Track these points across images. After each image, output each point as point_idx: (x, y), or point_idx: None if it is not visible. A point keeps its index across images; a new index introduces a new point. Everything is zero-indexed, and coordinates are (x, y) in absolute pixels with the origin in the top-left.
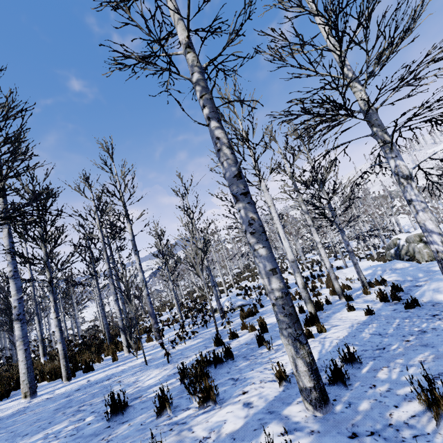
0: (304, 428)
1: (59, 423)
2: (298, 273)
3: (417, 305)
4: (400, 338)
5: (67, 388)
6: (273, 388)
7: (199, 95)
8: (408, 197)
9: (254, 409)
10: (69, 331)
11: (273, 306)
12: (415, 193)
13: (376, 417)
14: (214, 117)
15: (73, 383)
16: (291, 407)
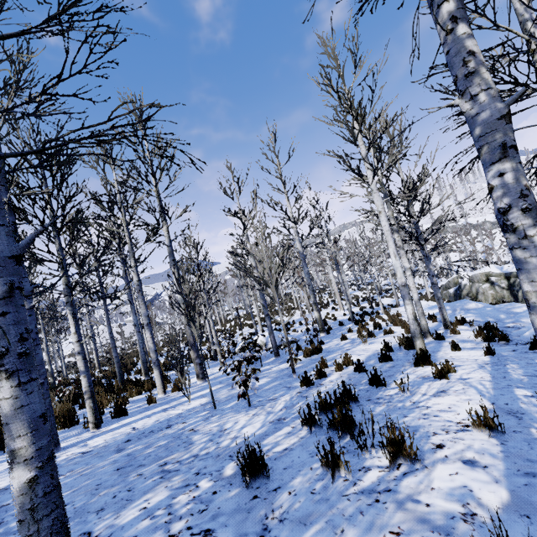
0: None
1: (149, 490)
2: (410, 301)
3: None
4: None
5: (106, 439)
6: (481, 440)
7: None
8: None
9: (493, 469)
10: None
11: None
12: None
13: None
14: (464, 17)
15: (107, 431)
16: None
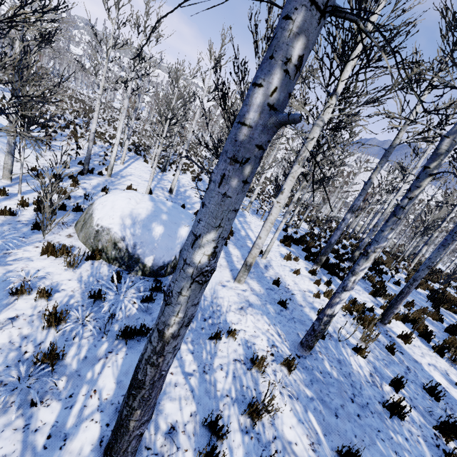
0: None
1: None
2: None
3: None
4: None
5: None
6: None
7: None
8: None
9: None
10: None
11: None
12: None
13: None
14: None
15: None
16: None
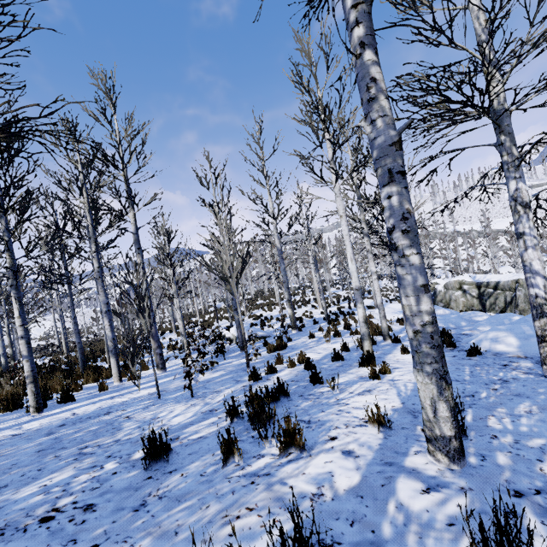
0: (449, 484)
1: (57, 470)
2: (361, 304)
3: (478, 353)
4: (484, 386)
5: (42, 423)
6: (370, 434)
7: (350, 2)
8: (520, 229)
9: (362, 459)
10: (7, 349)
11: (416, 333)
12: (530, 226)
13: (527, 473)
14: (371, 44)
15: (47, 416)
16: (410, 458)
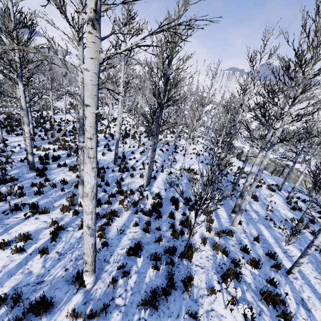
0: None
1: None
2: None
3: None
4: None
5: None
6: None
7: None
8: None
9: None
10: None
11: None
12: None
13: None
14: None
15: (306, 280)
16: None
